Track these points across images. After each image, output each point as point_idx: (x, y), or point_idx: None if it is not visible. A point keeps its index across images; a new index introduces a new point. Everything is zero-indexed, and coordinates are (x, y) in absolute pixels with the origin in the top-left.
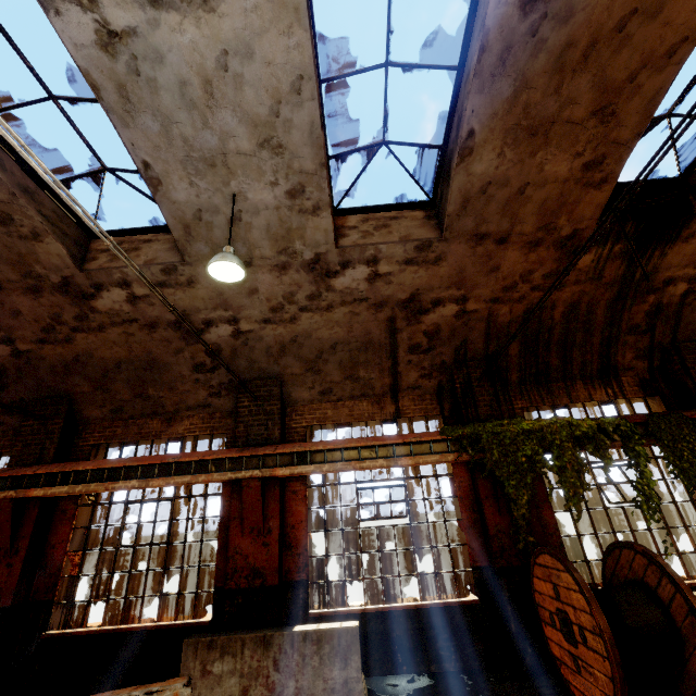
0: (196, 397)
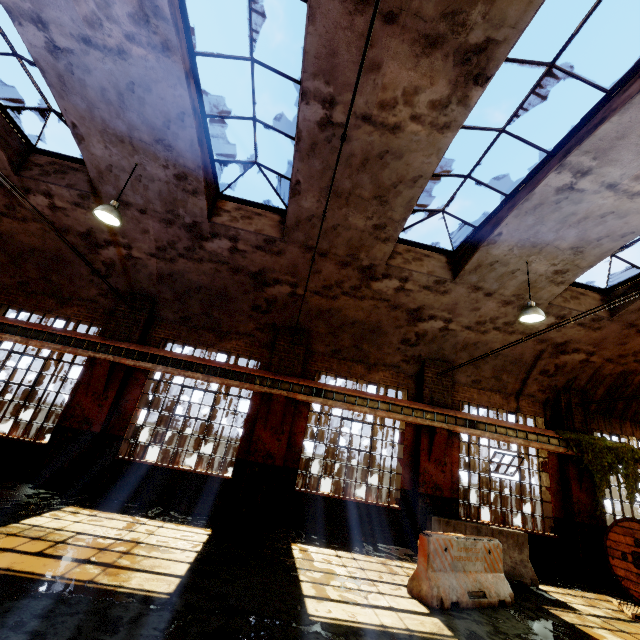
0: (392, 359)
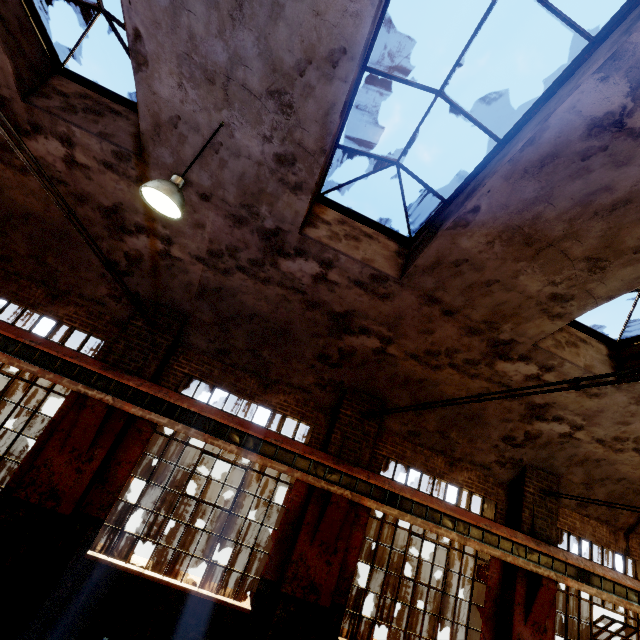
0: (484, 457)
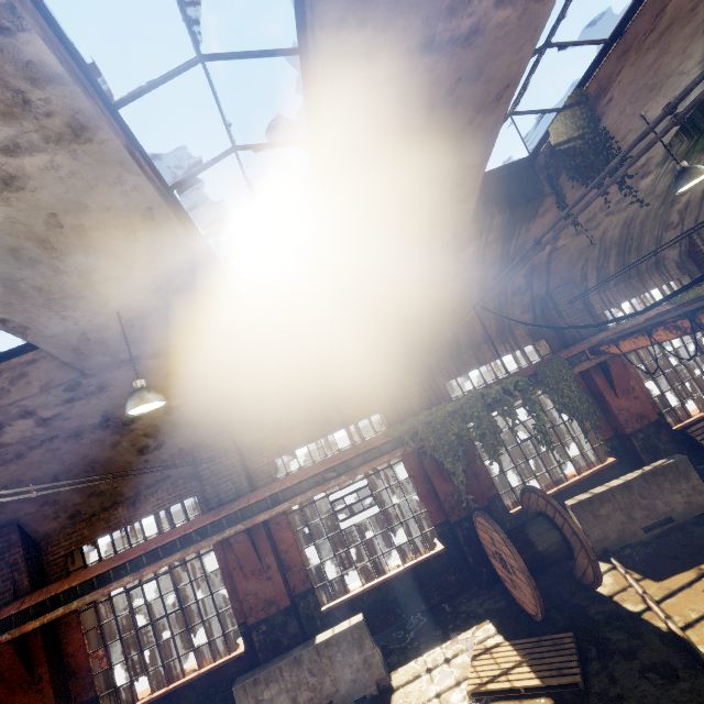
0: (152, 475)
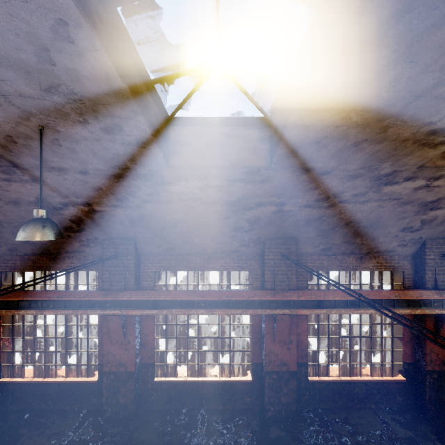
0: (387, 246)
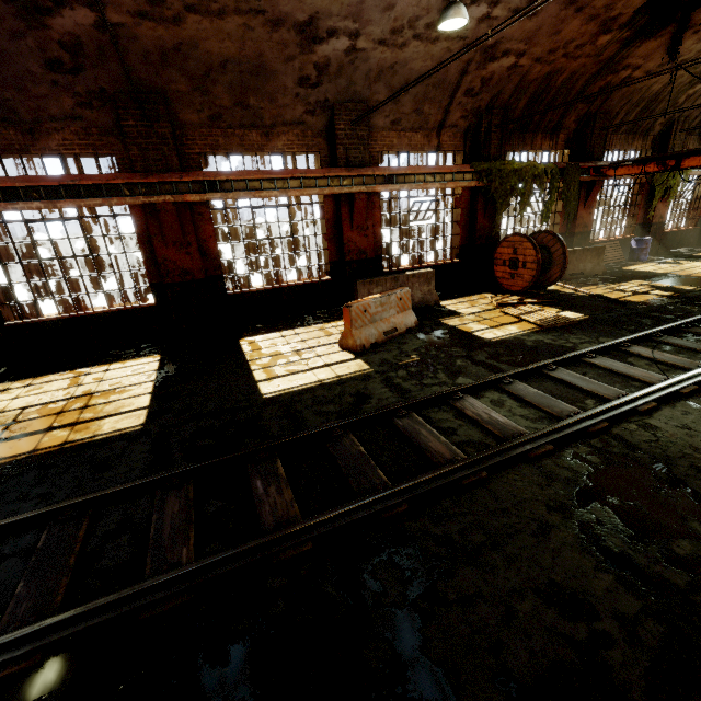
0: (293, 113)
